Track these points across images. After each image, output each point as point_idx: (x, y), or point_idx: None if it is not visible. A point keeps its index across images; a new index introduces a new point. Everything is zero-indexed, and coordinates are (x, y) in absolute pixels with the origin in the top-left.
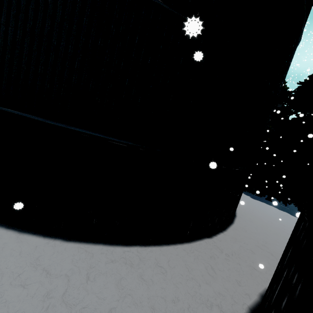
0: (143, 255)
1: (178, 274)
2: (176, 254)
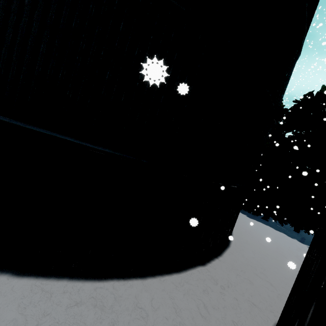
0: (119, 292)
1: (163, 318)
2: (162, 289)
